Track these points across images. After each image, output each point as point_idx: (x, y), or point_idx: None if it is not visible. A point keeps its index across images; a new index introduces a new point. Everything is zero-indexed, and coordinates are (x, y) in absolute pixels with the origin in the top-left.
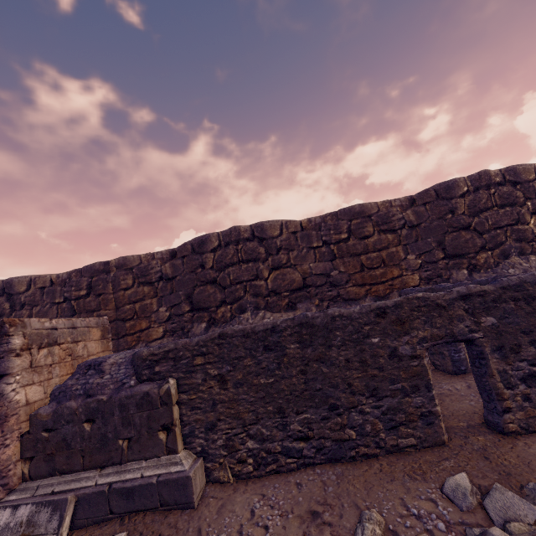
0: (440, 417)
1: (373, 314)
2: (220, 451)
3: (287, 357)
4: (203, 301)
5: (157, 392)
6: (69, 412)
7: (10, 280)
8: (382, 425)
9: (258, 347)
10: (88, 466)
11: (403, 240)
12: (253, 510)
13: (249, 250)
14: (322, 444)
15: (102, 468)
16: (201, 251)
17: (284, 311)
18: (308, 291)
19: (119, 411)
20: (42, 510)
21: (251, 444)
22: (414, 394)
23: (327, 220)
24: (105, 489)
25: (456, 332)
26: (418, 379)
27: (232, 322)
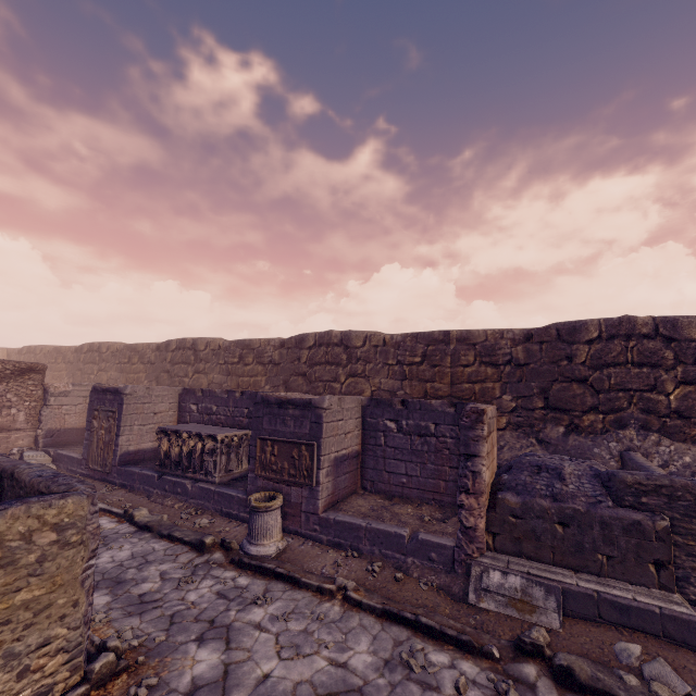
0: None
1: None
2: None
3: None
4: (564, 401)
5: (651, 525)
6: (539, 508)
7: (348, 333)
8: None
9: None
10: (558, 564)
11: None
12: None
13: (646, 351)
14: None
15: (575, 571)
16: (570, 340)
17: (691, 442)
18: None
19: (599, 527)
20: (534, 586)
21: None
22: None
23: None
24: (594, 594)
25: None
26: None
27: (606, 436)
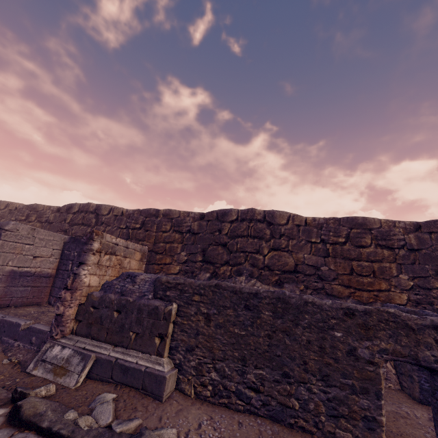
0: (383, 428)
1: (342, 312)
2: (191, 370)
3: (260, 320)
4: (212, 257)
5: (163, 309)
6: (108, 300)
7: (101, 205)
8: (324, 409)
9: (240, 303)
10: (108, 341)
11: (398, 259)
12: (200, 424)
13: (257, 229)
14: (269, 401)
15: (115, 346)
16: (222, 220)
17: (272, 285)
18: (297, 276)
19: (136, 312)
20: (76, 356)
21: (214, 375)
22: (363, 395)
23: (330, 223)
24: (113, 360)
25: (420, 356)
26: (369, 384)
27: (229, 279)
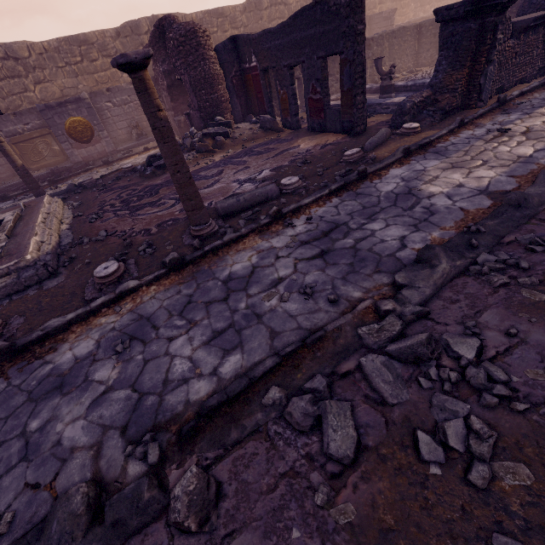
0: None
1: None
2: None
3: None
4: None
5: None
6: None
7: None
8: None
9: None
10: None
11: None
12: None
13: None
14: None
15: None
16: None
17: None
18: None
19: None
20: None
21: None
22: None
23: None
24: None
25: None
26: None
27: None
